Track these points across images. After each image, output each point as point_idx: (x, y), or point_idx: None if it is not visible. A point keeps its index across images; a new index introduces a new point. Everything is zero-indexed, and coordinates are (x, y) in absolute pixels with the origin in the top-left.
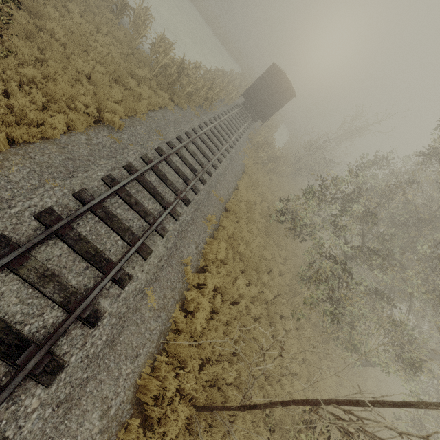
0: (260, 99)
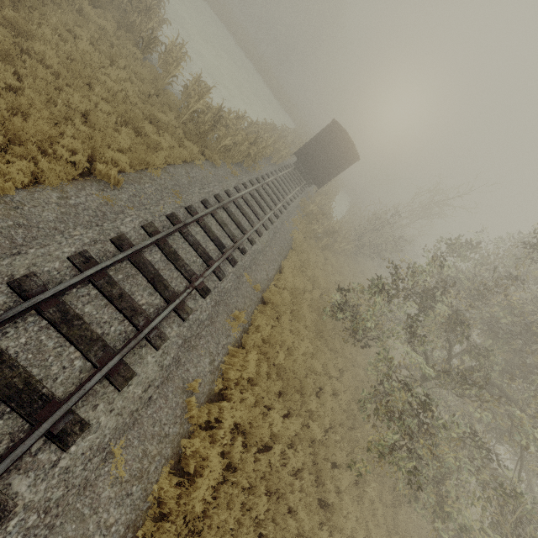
0: (316, 160)
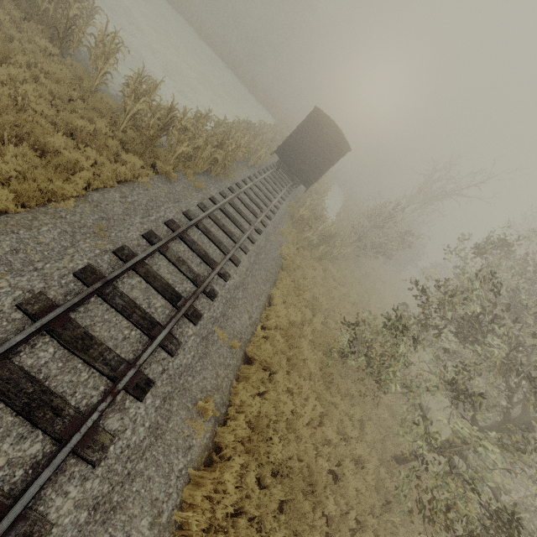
0: (300, 156)
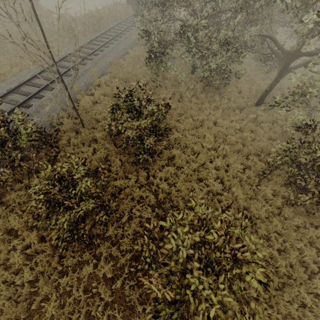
0: None
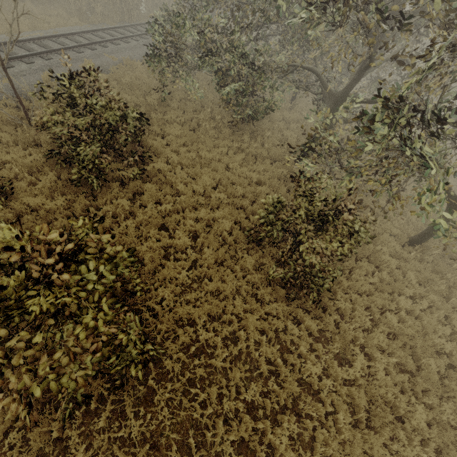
0: None
